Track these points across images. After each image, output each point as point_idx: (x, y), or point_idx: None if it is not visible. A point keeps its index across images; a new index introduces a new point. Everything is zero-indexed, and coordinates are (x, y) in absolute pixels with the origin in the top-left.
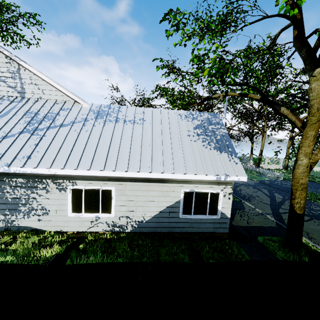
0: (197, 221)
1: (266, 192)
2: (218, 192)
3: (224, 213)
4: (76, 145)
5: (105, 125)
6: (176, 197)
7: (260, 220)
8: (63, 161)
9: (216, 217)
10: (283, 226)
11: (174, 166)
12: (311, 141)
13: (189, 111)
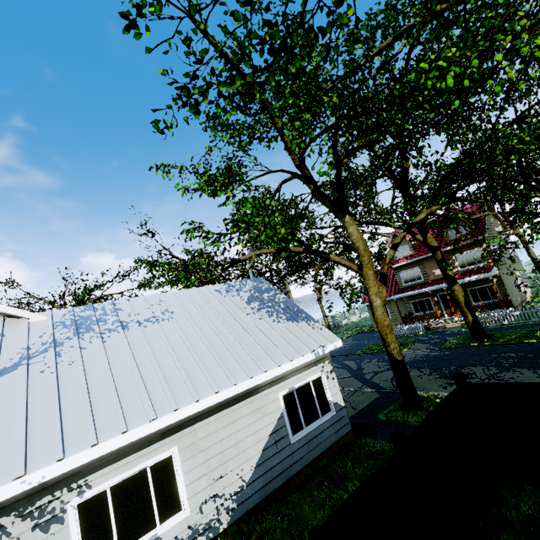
0: (314, 434)
1: (335, 364)
2: (320, 376)
3: (337, 403)
4: (65, 398)
5: (104, 340)
6: (276, 411)
7: (361, 398)
8: (55, 442)
9: (332, 414)
10: (386, 391)
11: (259, 361)
12: (374, 280)
13: (227, 282)
